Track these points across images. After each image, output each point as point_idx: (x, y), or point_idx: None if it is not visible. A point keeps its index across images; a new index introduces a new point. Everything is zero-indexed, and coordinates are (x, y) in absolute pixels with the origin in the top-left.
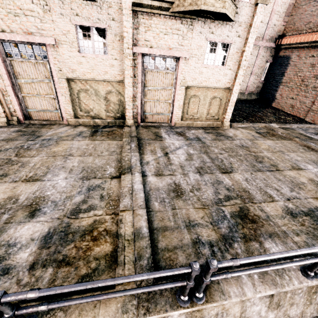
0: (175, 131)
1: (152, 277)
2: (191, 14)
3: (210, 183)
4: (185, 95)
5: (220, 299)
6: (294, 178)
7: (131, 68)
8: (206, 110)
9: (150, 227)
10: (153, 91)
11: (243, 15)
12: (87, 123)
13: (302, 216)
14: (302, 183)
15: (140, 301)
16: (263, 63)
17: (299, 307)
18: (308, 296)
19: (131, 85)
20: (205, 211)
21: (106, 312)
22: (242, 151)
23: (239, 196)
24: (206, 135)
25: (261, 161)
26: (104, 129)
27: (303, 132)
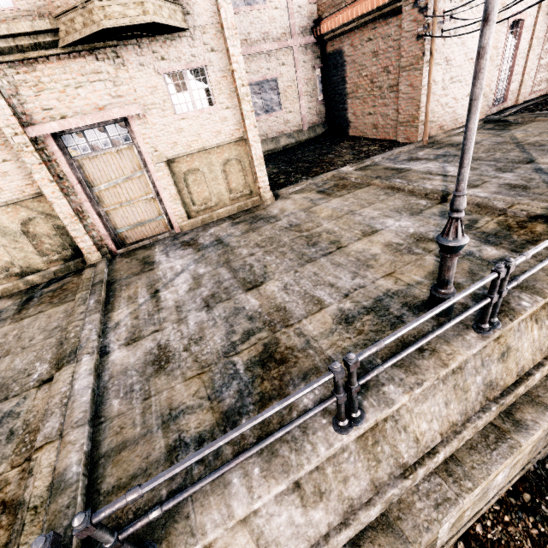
0: (181, 242)
1: None
2: (101, 39)
3: (223, 319)
4: (172, 175)
5: None
6: (362, 252)
7: (42, 166)
8: (224, 185)
9: (95, 456)
10: (111, 189)
11: (200, 14)
12: (14, 290)
13: (363, 317)
14: (373, 257)
15: None
16: (310, 73)
17: (362, 476)
18: (367, 455)
19: (61, 194)
20: (203, 379)
21: None
22: (288, 236)
23: (268, 323)
24: (234, 229)
25: (316, 242)
26: (46, 289)
27: (390, 165)
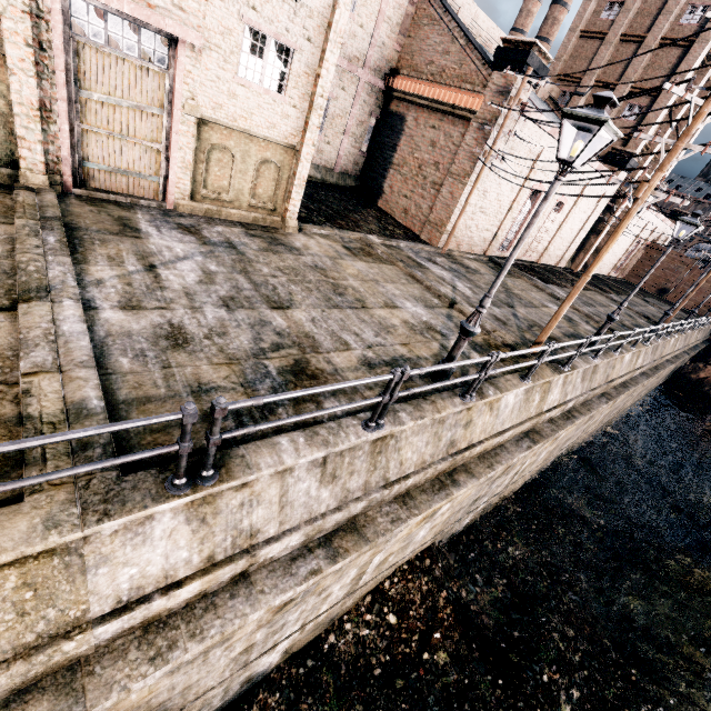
0: (176, 222)
1: (107, 431)
2: None
3: (248, 325)
4: (197, 139)
5: (244, 475)
6: (384, 319)
7: (26, 17)
8: (250, 185)
9: (110, 400)
10: (107, 106)
11: None
12: None
13: (382, 367)
14: (393, 326)
15: (89, 506)
16: (365, 117)
17: (362, 476)
18: (372, 459)
19: (33, 70)
20: (234, 368)
21: (4, 536)
22: (314, 275)
23: (297, 344)
24: (250, 241)
25: (343, 293)
26: None
27: (413, 256)
